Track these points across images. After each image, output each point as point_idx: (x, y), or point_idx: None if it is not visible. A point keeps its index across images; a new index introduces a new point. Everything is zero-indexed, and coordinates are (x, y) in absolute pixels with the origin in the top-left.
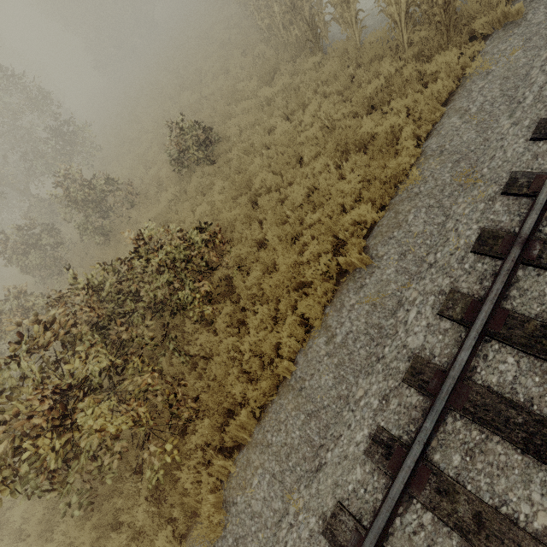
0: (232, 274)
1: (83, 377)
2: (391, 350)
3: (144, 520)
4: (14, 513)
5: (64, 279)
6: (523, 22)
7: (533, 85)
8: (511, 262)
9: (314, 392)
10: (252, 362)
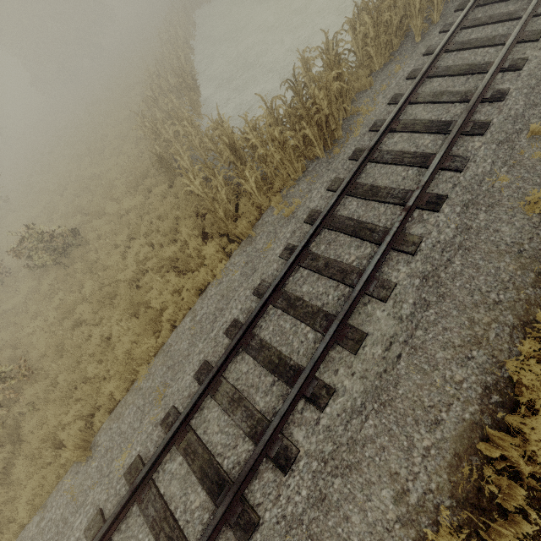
0: (28, 410)
1: None
2: None
3: None
4: None
5: None
6: (254, 242)
7: (222, 319)
8: (119, 507)
9: None
10: (4, 517)
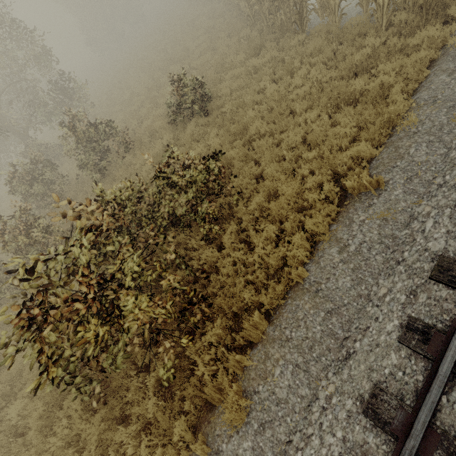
0: (233, 202)
1: (110, 271)
2: (411, 254)
3: (154, 412)
4: (12, 410)
5: (59, 209)
6: None
7: None
8: None
9: (332, 293)
10: (258, 273)
